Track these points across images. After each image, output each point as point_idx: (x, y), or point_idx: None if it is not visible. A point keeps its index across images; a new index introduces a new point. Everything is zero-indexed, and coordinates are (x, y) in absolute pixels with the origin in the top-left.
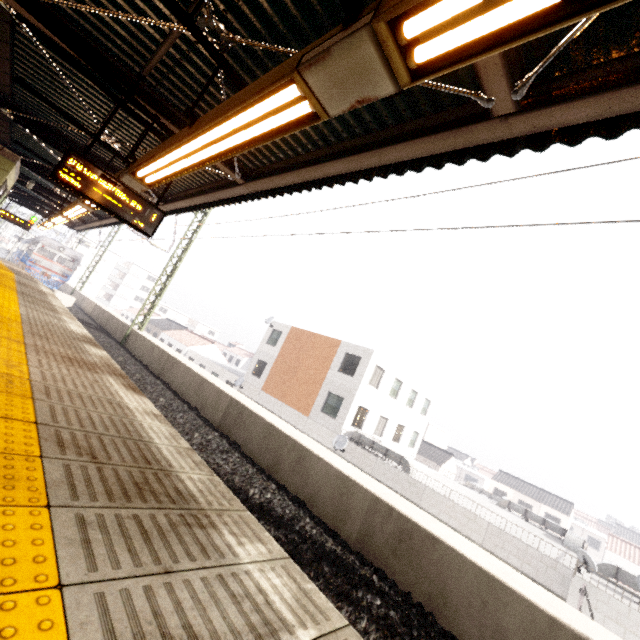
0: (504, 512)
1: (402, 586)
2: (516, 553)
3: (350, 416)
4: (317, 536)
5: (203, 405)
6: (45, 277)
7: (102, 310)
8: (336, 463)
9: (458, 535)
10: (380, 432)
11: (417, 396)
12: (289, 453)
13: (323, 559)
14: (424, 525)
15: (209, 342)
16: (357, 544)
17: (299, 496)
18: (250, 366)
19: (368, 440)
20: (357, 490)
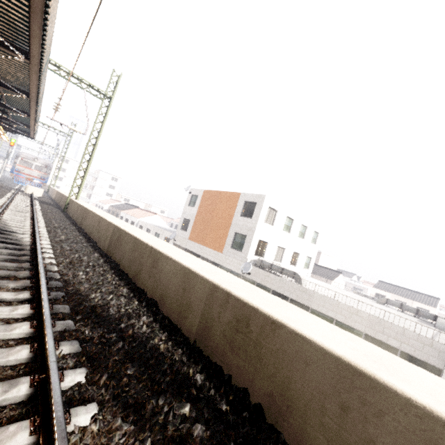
0: (383, 307)
1: (239, 384)
2: (395, 336)
3: (252, 248)
4: (145, 334)
5: (99, 238)
6: (29, 181)
7: (59, 193)
8: (186, 261)
9: (316, 318)
10: (279, 259)
11: (307, 229)
12: (147, 260)
13: (135, 359)
14: (264, 308)
15: (153, 214)
16: (196, 339)
17: (153, 297)
18: (179, 224)
19: (267, 264)
20: (197, 281)
